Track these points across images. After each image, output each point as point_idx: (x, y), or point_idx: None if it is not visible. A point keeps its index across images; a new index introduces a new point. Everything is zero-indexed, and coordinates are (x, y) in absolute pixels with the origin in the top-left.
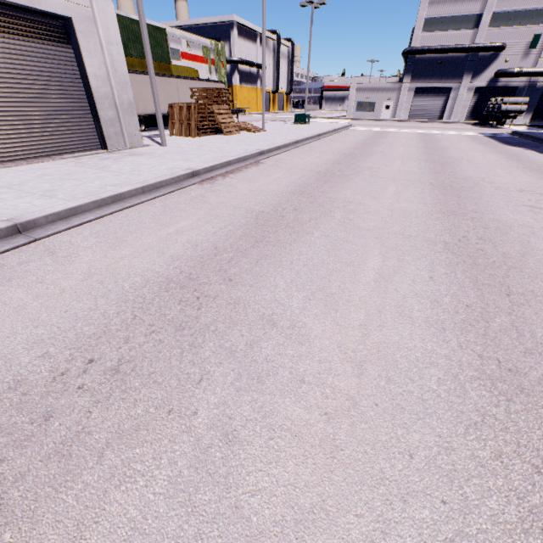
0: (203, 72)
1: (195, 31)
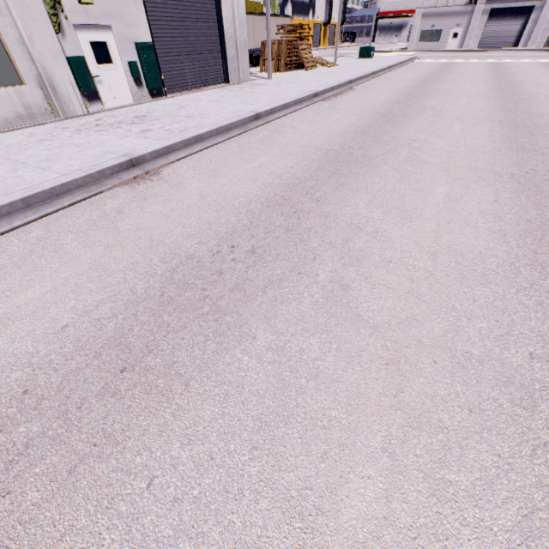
0: None
1: None
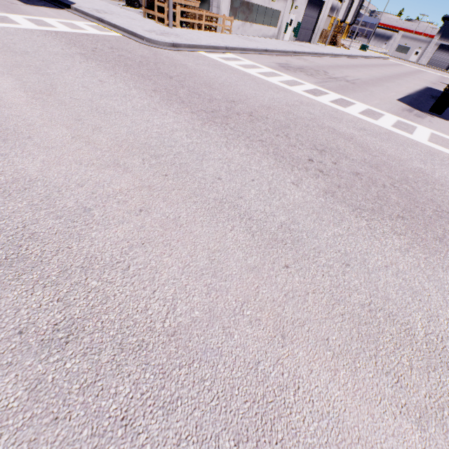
0: None
1: None
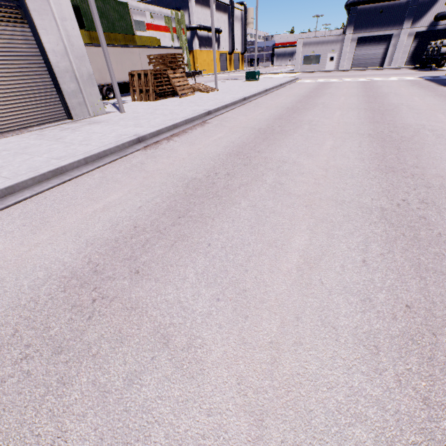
0: (166, 40)
1: (158, 3)
